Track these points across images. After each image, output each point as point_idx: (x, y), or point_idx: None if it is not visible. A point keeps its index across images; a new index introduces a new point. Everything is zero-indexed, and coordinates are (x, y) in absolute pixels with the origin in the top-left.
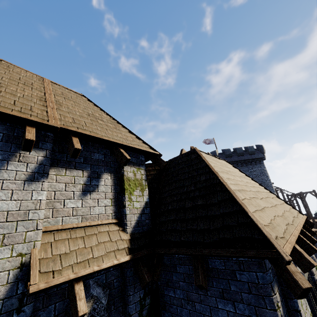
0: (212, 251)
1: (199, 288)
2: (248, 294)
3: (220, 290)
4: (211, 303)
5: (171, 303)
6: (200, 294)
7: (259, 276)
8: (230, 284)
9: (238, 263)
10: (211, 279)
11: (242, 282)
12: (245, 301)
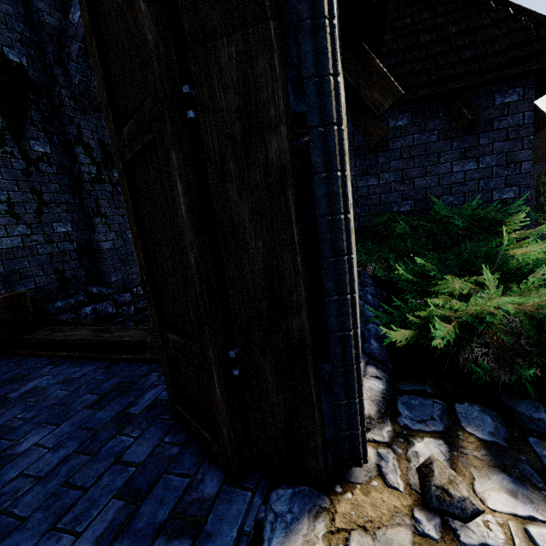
0: (503, 72)
1: (466, 130)
2: (503, 142)
3: (461, 150)
4: (442, 171)
5: (369, 194)
6: (427, 166)
7: (527, 116)
8: (480, 138)
9: (503, 107)
10: (451, 141)
11: (500, 130)
12: (496, 152)
